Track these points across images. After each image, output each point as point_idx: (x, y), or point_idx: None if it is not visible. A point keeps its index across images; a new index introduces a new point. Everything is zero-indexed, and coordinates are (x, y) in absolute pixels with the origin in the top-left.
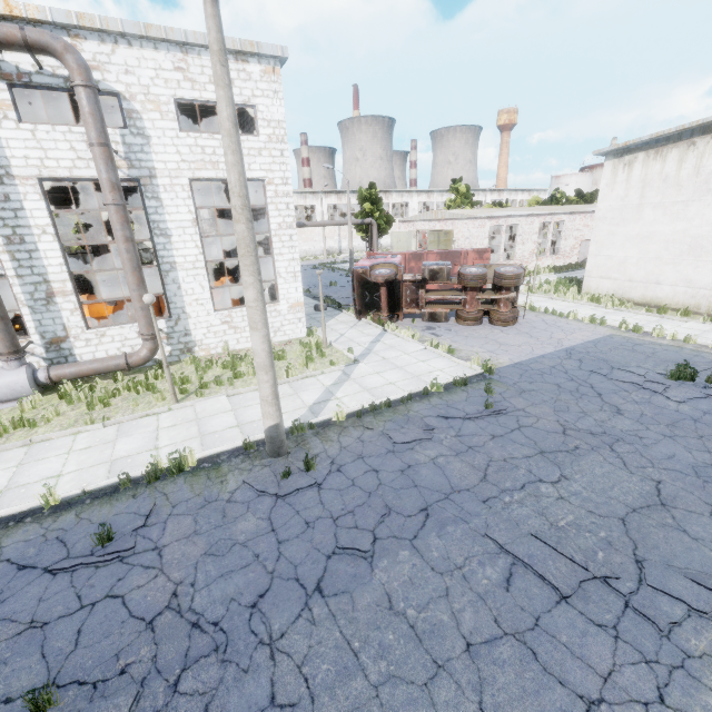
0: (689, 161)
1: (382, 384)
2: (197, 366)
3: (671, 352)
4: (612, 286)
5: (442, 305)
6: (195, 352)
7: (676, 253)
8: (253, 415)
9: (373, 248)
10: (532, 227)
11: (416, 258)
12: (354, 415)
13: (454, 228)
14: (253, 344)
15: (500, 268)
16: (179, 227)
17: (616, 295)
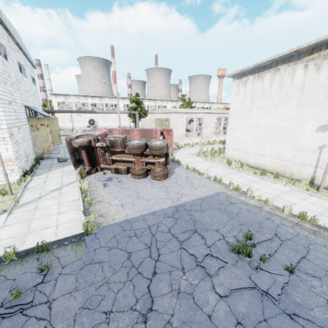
0: (276, 80)
1: None
2: None
3: (251, 213)
4: (239, 155)
5: (124, 163)
6: None
7: (271, 137)
8: None
9: (136, 126)
10: (211, 119)
11: (126, 132)
12: None
13: (170, 117)
14: None
15: (153, 142)
16: None
17: (241, 160)
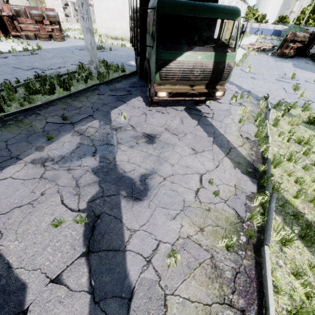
0: None
1: None
2: None
3: (105, 46)
4: (105, 31)
5: (30, 31)
6: None
7: (117, 16)
8: None
9: None
10: None
11: None
12: None
13: None
14: None
15: (47, 12)
16: None
17: (107, 35)
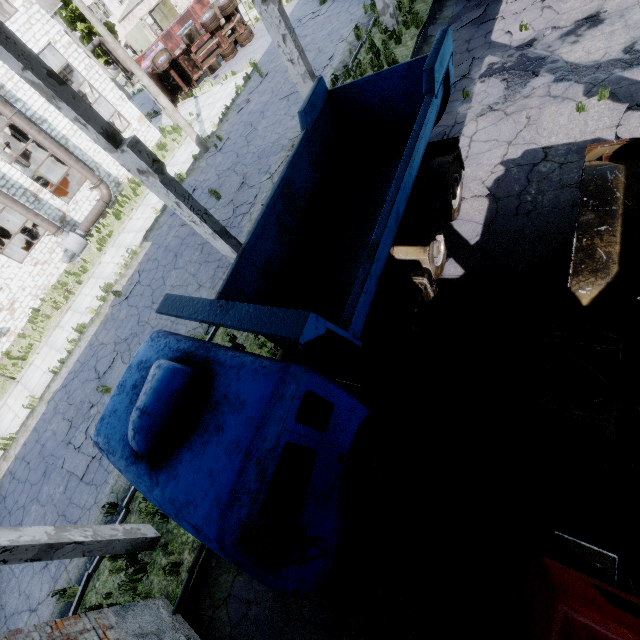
0: None
1: (219, 110)
2: (133, 183)
3: None
4: None
5: (210, 57)
6: (122, 183)
7: None
8: (184, 159)
9: (123, 66)
10: None
11: (168, 38)
12: (219, 124)
13: None
14: (163, 104)
15: (219, 3)
16: (45, 111)
17: None
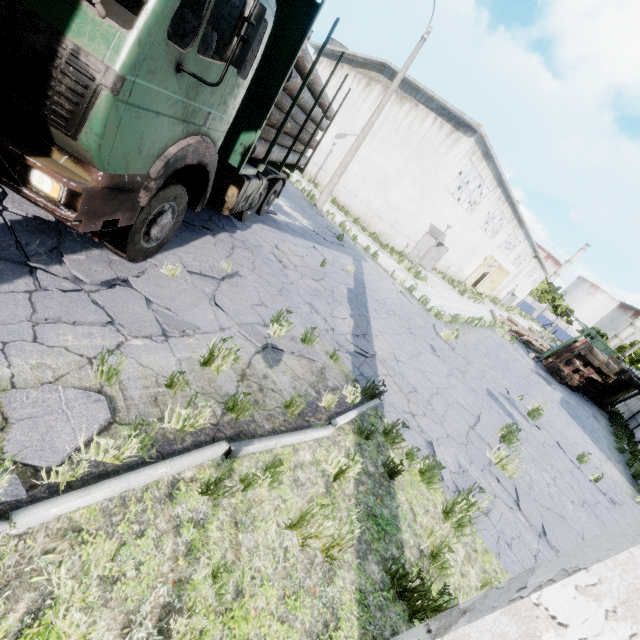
0: (337, 77)
1: None
2: None
3: None
4: None
5: None
6: None
7: None
8: None
9: None
10: None
11: None
12: None
13: None
14: None
15: None
16: None
17: None
